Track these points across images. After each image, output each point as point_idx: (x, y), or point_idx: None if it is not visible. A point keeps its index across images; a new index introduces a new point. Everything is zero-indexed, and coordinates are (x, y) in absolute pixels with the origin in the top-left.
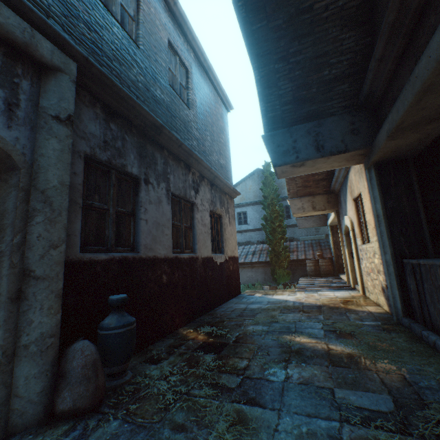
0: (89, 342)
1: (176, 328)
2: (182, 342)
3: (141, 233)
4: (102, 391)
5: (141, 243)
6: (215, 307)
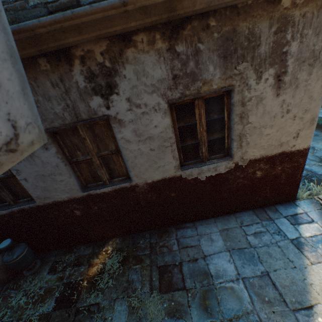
0: (0, 258)
1: (110, 237)
2: (83, 262)
3: (27, 190)
4: (5, 280)
5: (32, 196)
6: (189, 221)
